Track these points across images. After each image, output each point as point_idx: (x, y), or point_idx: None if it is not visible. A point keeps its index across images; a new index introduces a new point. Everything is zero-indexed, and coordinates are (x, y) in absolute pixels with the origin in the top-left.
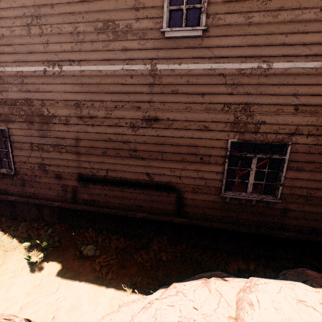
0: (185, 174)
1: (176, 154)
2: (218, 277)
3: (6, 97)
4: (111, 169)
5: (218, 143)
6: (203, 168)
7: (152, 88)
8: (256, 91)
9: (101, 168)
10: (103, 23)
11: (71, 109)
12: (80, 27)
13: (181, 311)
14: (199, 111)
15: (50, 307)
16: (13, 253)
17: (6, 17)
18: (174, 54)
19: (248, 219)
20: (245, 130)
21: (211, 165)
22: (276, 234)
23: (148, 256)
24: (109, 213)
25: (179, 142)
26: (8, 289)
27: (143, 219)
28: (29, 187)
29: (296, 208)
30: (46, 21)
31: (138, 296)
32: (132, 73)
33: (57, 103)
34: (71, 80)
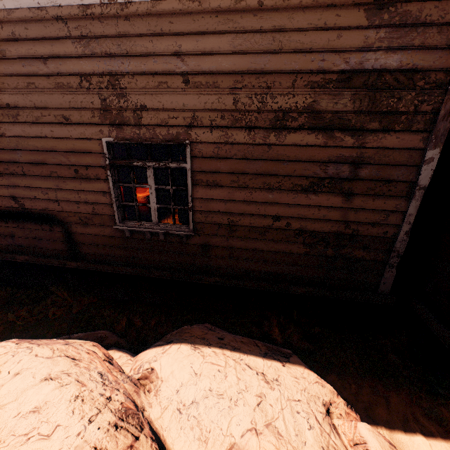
0: (63, 196)
1: (41, 165)
2: (89, 338)
3: None
4: None
5: (92, 146)
6: (83, 187)
7: None
8: (119, 49)
9: None
10: None
11: None
12: None
13: None
14: (49, 90)
15: None
16: None
17: None
18: None
19: (162, 261)
20: (122, 122)
21: (93, 182)
22: (198, 280)
23: (28, 314)
24: None
25: (38, 146)
26: None
27: (37, 264)
28: None
29: (219, 243)
30: None
31: None
32: None
33: None
34: None
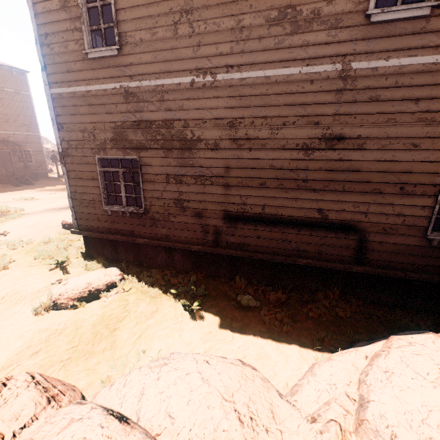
0: (375, 209)
1: (364, 183)
2: None
3: (140, 119)
4: (270, 205)
5: (431, 167)
6: (402, 202)
7: (340, 95)
8: None
9: (256, 204)
10: (278, 11)
11: (223, 130)
12: (246, 20)
13: (434, 360)
14: (408, 124)
15: (235, 354)
16: (161, 300)
17: (147, 16)
18: (380, 46)
19: None
20: None
21: (415, 197)
22: None
23: (320, 311)
24: (258, 260)
25: (372, 167)
26: (180, 334)
27: (304, 268)
28: (161, 228)
29: None
30: (199, 16)
31: (329, 351)
32: (313, 77)
33: (205, 123)
34: (226, 92)
